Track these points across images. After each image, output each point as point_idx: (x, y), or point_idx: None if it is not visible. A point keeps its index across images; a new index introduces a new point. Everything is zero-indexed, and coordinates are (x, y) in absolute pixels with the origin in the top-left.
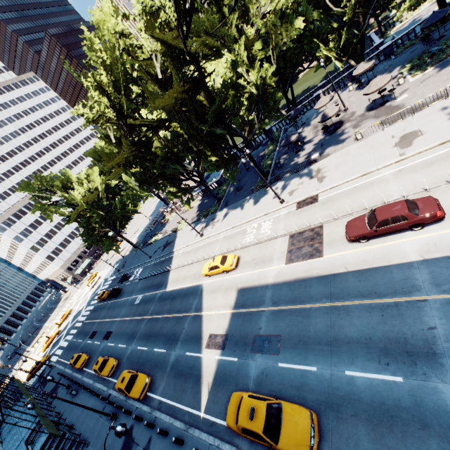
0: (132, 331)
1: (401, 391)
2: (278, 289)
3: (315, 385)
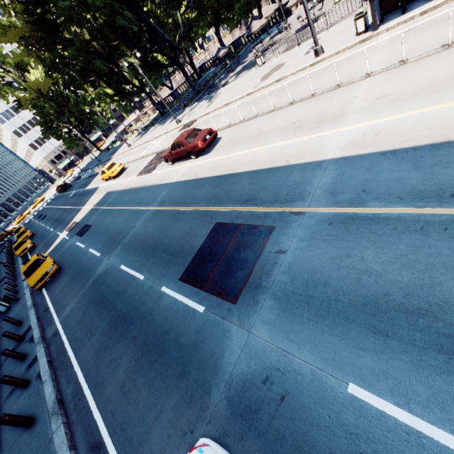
0: (53, 216)
1: (94, 261)
2: (118, 194)
3: (76, 255)
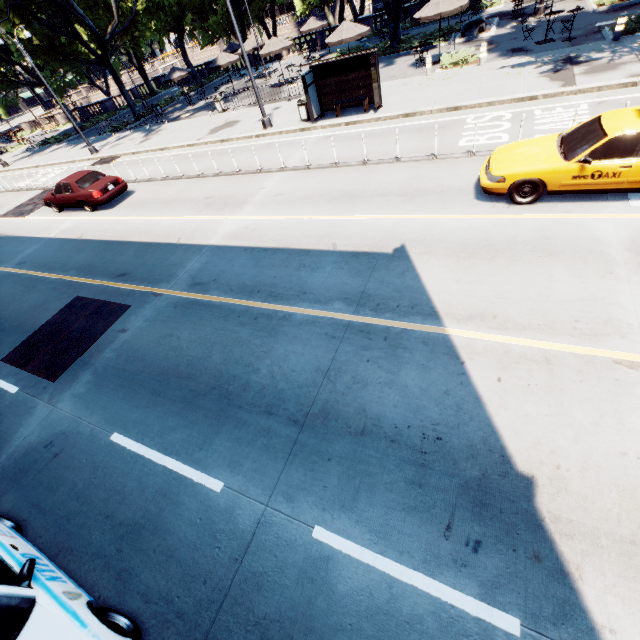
0: None
1: None
2: None
3: None
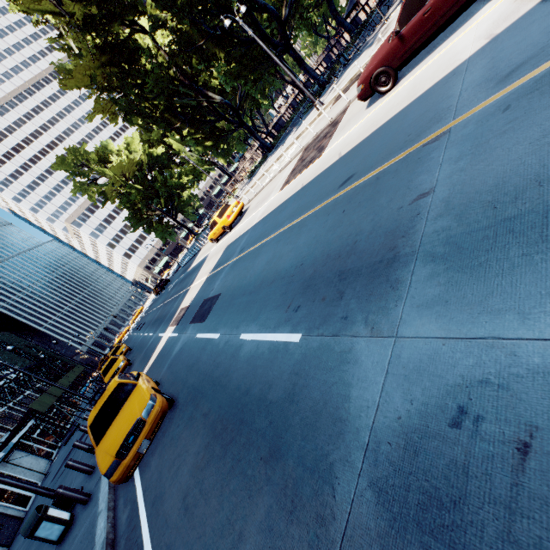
0: (152, 319)
1: (284, 366)
2: (254, 230)
3: (203, 362)
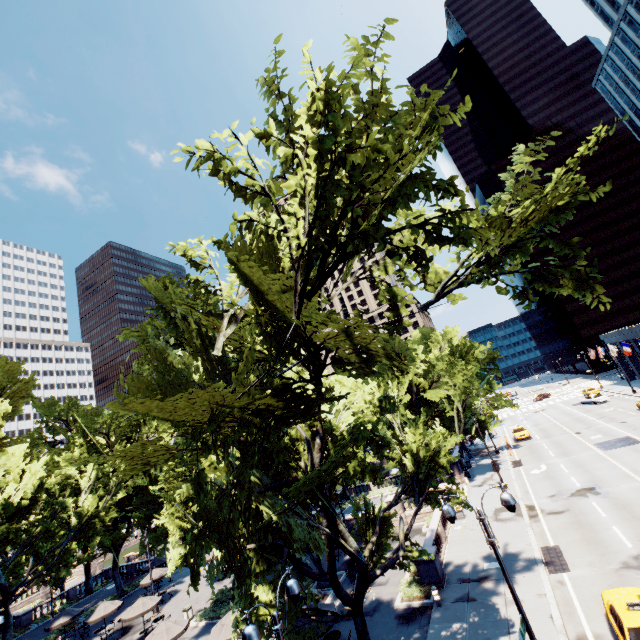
0: None
1: None
2: None
3: None
